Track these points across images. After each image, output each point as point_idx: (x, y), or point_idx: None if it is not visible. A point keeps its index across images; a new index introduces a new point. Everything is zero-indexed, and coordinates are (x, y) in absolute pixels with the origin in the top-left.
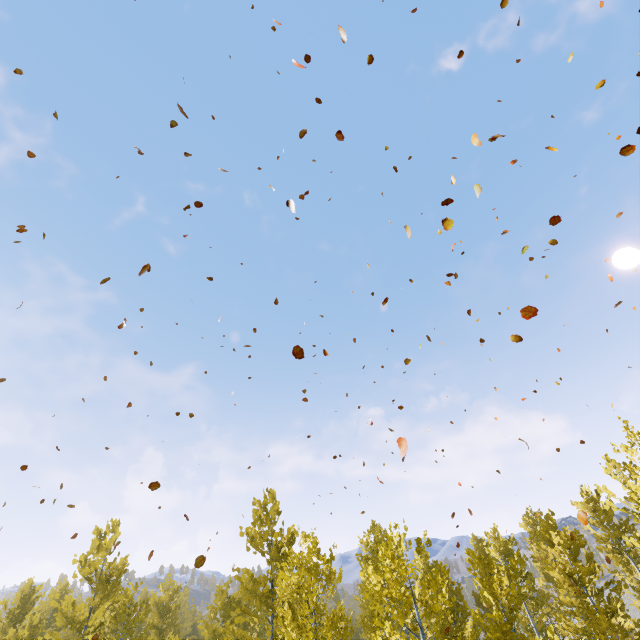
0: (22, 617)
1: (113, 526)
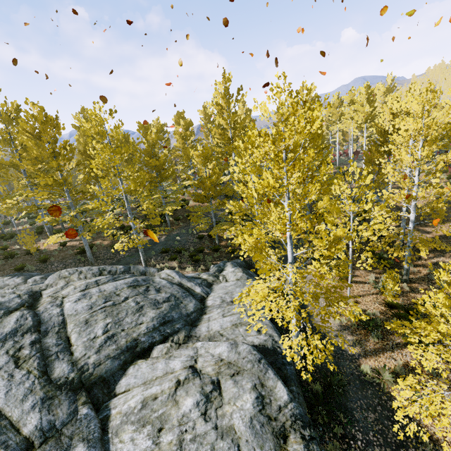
0: None
1: None
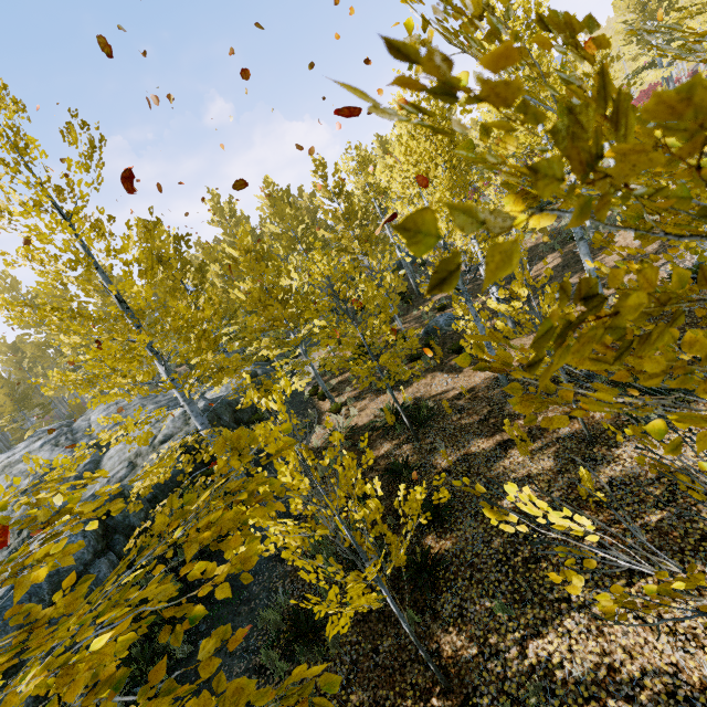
0: None
1: None
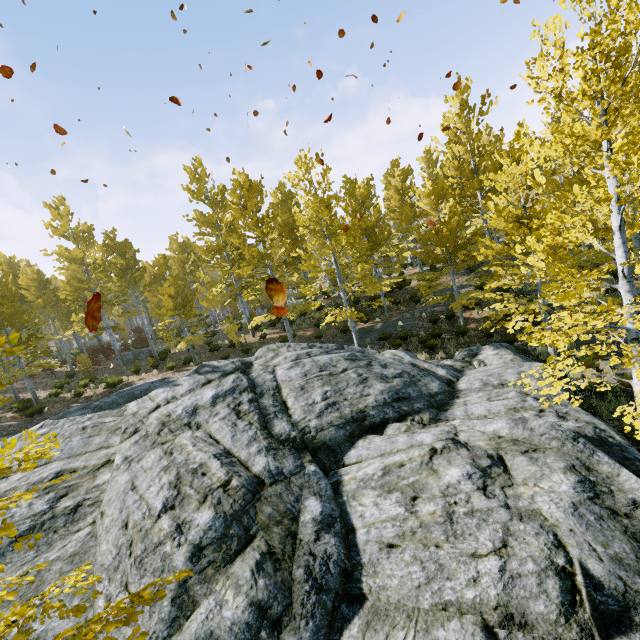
0: (17, 274)
1: (60, 201)
